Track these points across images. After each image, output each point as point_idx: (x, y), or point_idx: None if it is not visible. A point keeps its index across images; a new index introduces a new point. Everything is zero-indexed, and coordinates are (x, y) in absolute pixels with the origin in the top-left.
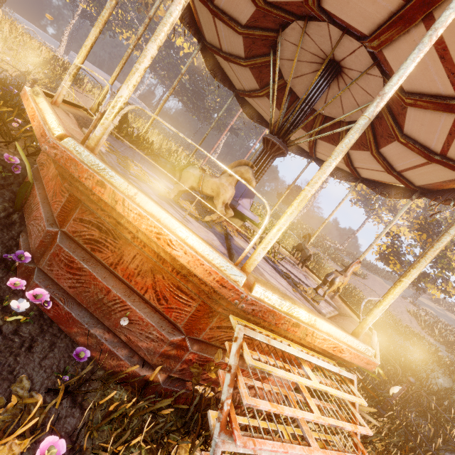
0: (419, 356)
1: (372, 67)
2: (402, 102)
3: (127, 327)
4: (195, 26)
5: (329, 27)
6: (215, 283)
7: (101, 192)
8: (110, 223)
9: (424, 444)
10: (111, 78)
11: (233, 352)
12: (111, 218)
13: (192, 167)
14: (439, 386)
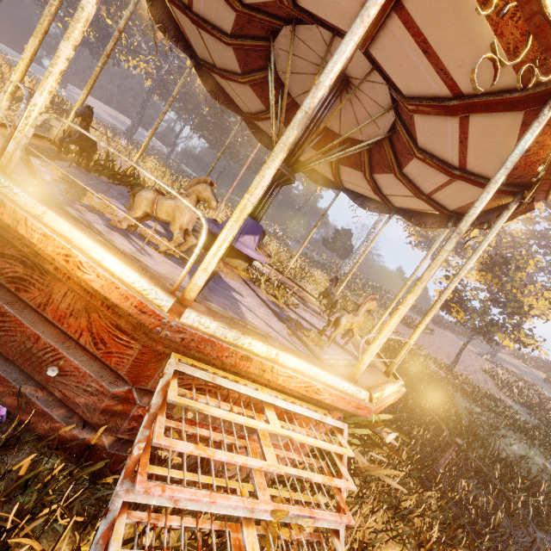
0: (489, 420)
1: (374, 74)
2: (406, 110)
3: (61, 380)
4: (183, 41)
5: (320, 30)
6: (134, 309)
7: (0, 212)
8: (29, 254)
9: (479, 520)
10: (78, 102)
11: (157, 389)
12: (29, 248)
13: (145, 190)
14: (513, 454)
